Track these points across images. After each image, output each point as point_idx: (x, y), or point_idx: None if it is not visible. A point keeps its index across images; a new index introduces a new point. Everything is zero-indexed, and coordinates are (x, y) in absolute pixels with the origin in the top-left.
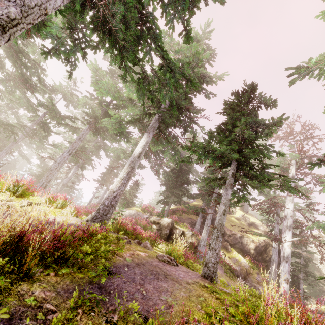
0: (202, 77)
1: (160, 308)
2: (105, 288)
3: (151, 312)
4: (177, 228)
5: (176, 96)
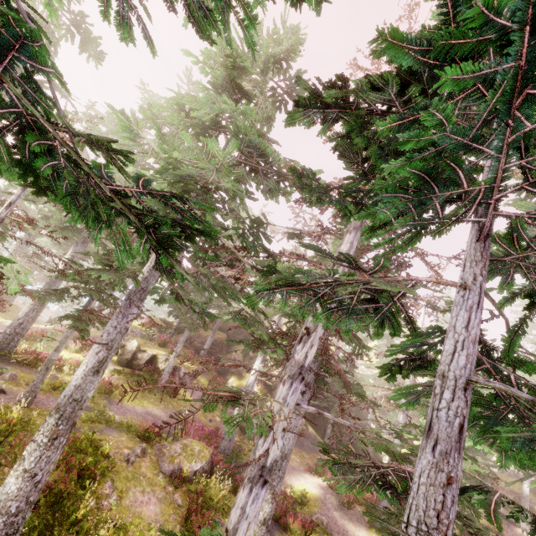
0: None
1: None
2: None
3: None
4: (146, 352)
5: None
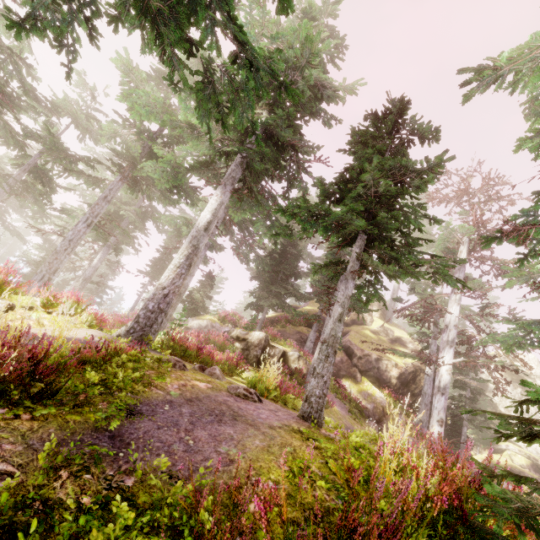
0: (320, 88)
1: (214, 465)
2: (122, 437)
3: (180, 470)
4: (276, 347)
5: (273, 122)
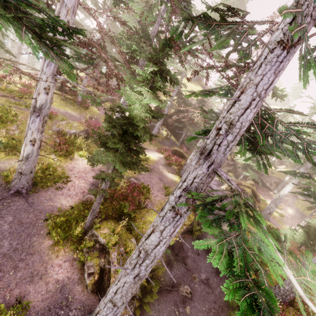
0: None
1: None
2: None
3: None
4: (69, 83)
5: None
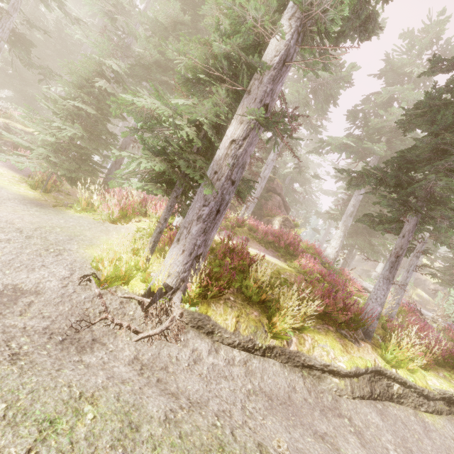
0: None
1: None
2: None
3: None
4: None
5: None
